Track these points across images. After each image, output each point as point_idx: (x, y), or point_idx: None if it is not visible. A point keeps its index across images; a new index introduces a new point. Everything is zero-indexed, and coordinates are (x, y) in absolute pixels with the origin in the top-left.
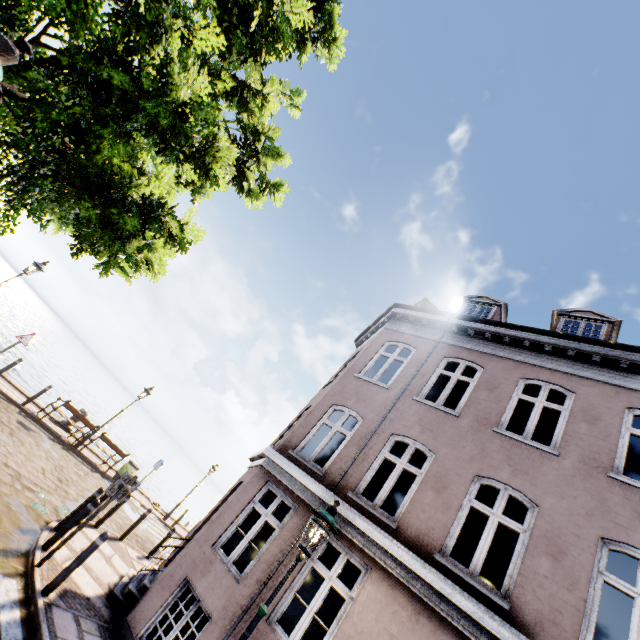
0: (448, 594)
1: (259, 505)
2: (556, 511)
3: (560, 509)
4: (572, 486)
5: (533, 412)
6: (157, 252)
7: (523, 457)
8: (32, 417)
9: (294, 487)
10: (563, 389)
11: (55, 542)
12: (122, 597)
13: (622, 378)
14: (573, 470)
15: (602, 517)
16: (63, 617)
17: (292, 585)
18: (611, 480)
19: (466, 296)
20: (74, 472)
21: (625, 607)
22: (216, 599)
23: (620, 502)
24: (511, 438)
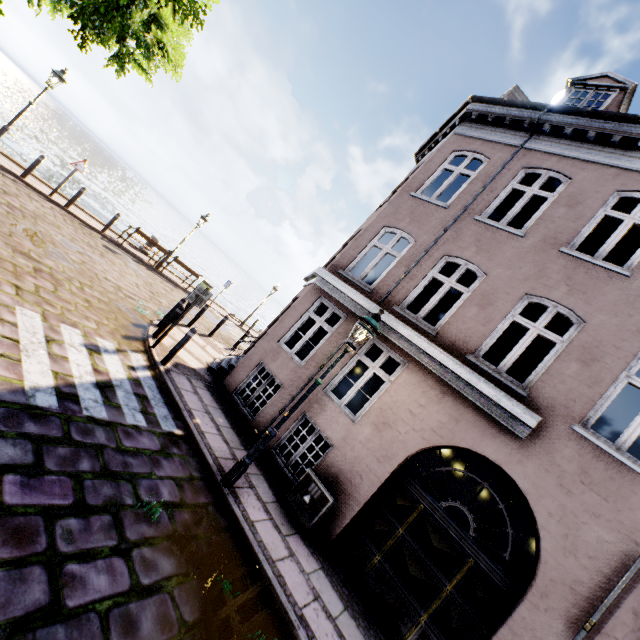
0: (473, 383)
1: (314, 315)
2: (603, 327)
3: (609, 325)
4: (632, 306)
5: (617, 231)
6: (168, 31)
7: (586, 278)
8: (114, 243)
9: (344, 301)
10: None
11: (160, 334)
12: (218, 371)
13: None
14: None
15: None
16: (179, 378)
17: (342, 370)
18: None
19: (577, 78)
20: (161, 288)
21: (638, 406)
22: (284, 375)
23: None
24: (579, 259)
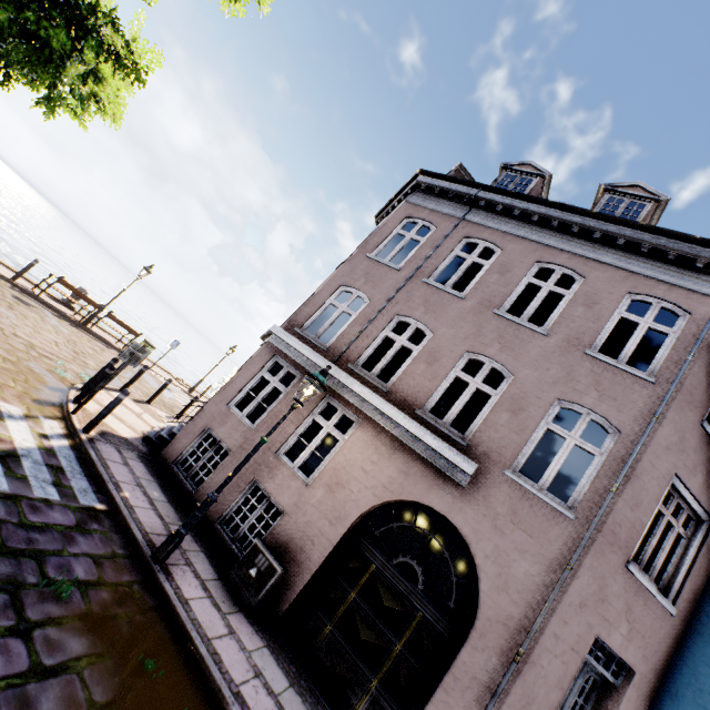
0: (420, 436)
1: (267, 374)
2: (528, 380)
3: (532, 378)
4: (549, 361)
5: (538, 296)
6: (107, 84)
7: (514, 337)
8: (28, 293)
9: (299, 360)
10: (575, 274)
11: (84, 398)
12: (156, 440)
13: (637, 263)
14: (555, 348)
15: (565, 385)
16: (106, 448)
17: (296, 431)
18: (585, 356)
19: (508, 163)
20: (89, 347)
21: (582, 458)
22: (234, 440)
23: (585, 373)
24: (508, 320)
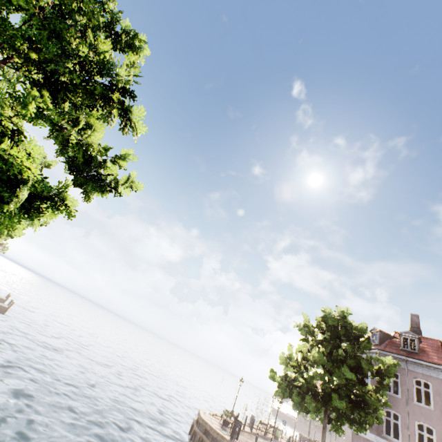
0: None
1: None
2: None
3: None
4: None
5: None
6: None
7: None
8: (254, 434)
9: None
10: None
11: None
12: None
13: None
14: None
15: None
16: None
17: None
18: None
19: (400, 332)
20: None
21: None
22: None
23: None
24: None
